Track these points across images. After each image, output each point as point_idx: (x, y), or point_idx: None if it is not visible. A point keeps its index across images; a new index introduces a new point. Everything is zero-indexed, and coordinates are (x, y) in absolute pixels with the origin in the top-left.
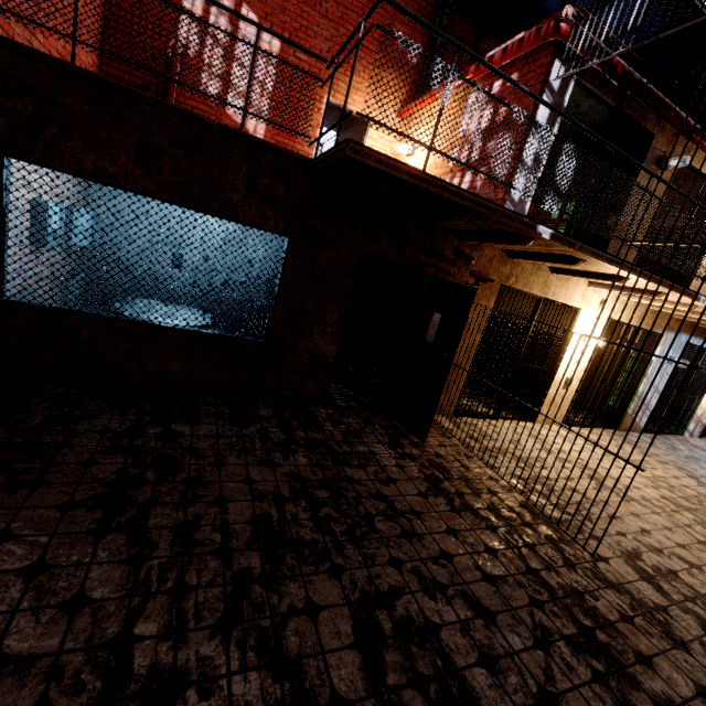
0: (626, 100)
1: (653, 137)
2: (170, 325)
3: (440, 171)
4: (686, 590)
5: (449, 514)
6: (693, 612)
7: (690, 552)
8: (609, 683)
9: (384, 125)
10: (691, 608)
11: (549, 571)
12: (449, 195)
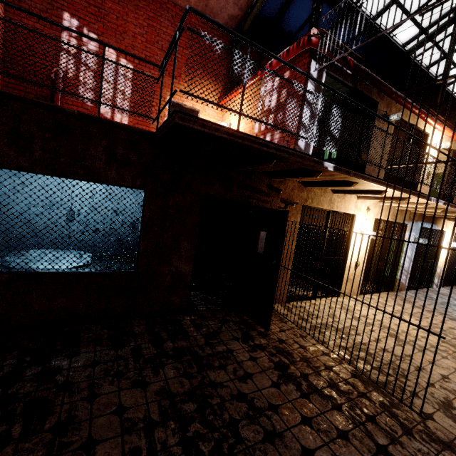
0: (358, 83)
1: (378, 103)
2: (51, 271)
3: None
4: None
5: (300, 401)
6: None
7: None
8: None
9: (202, 98)
10: None
11: (395, 445)
12: (259, 146)
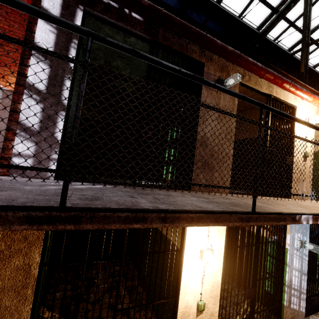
0: (159, 34)
1: (203, 64)
2: None
3: None
4: None
5: None
6: None
7: None
8: None
9: None
10: None
11: None
12: None
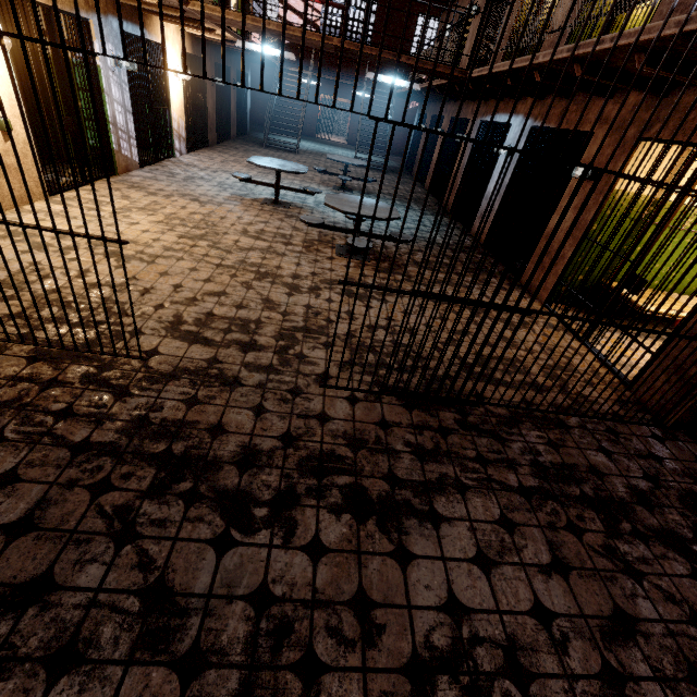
0: None
1: None
2: None
3: None
4: (223, 324)
5: None
6: (233, 342)
7: (215, 282)
8: (201, 492)
9: None
10: (231, 339)
11: (102, 426)
12: None
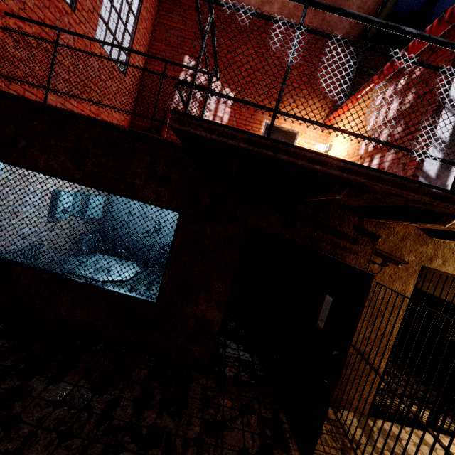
0: None
1: None
2: (81, 280)
3: (351, 159)
4: None
5: None
6: None
7: None
8: None
9: (211, 91)
10: None
11: None
12: (306, 163)
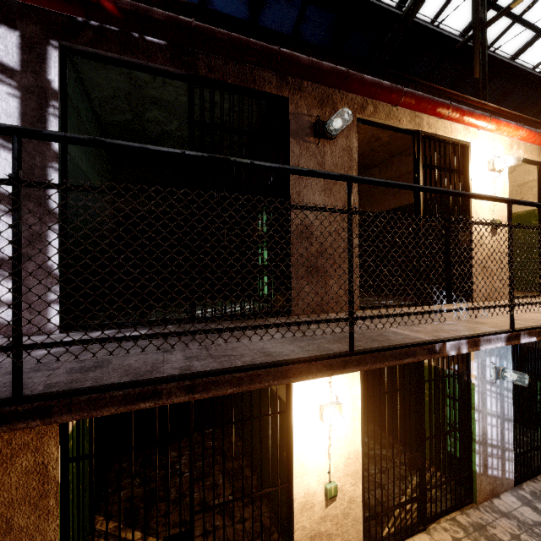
0: (198, 62)
1: (286, 101)
2: None
3: None
4: None
5: None
6: None
7: None
8: None
9: None
10: None
11: None
12: None
